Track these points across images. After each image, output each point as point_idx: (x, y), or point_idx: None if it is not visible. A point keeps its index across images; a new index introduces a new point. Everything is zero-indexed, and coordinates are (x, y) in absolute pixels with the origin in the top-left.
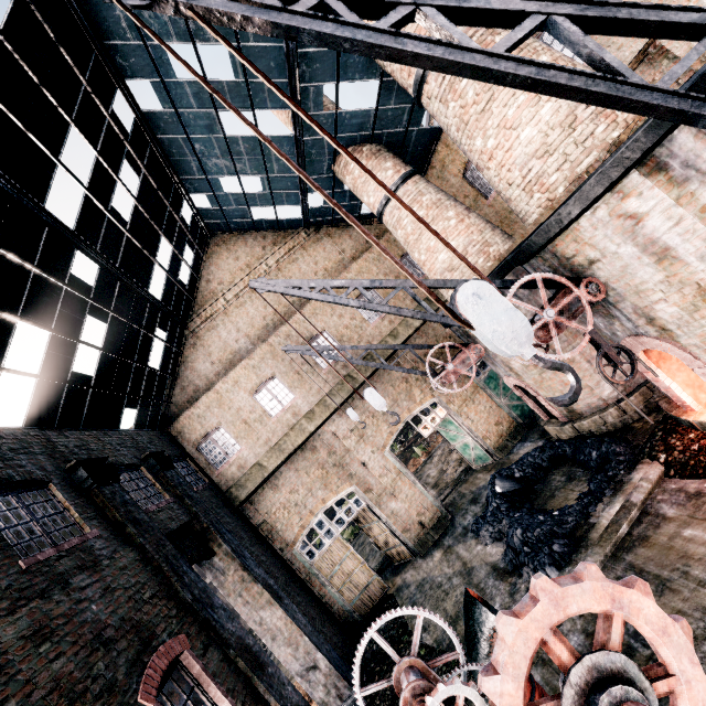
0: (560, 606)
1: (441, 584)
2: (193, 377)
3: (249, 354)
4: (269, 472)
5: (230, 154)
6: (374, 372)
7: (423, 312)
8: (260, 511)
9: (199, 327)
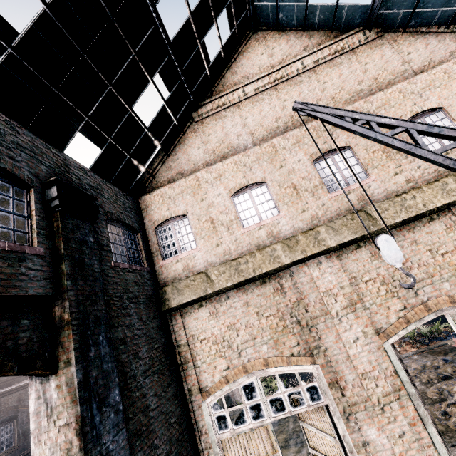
0: None
1: None
2: (183, 160)
3: (246, 150)
4: (213, 289)
5: None
6: (408, 220)
7: None
8: (187, 330)
9: (207, 113)
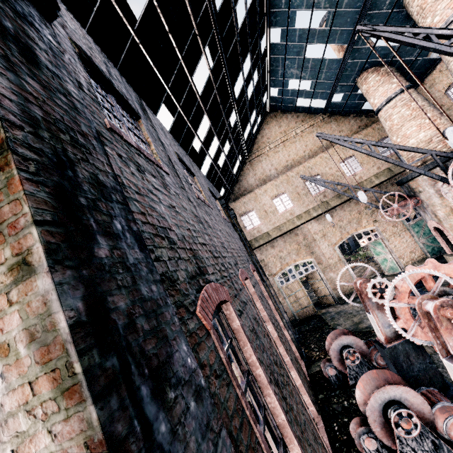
0: (436, 269)
1: (352, 313)
2: (245, 184)
3: (275, 178)
4: (272, 238)
5: (301, 68)
6: (341, 203)
7: (399, 162)
8: (262, 255)
9: (253, 159)
